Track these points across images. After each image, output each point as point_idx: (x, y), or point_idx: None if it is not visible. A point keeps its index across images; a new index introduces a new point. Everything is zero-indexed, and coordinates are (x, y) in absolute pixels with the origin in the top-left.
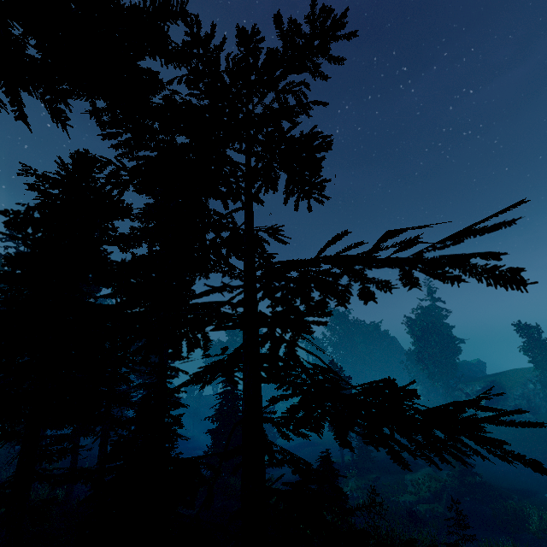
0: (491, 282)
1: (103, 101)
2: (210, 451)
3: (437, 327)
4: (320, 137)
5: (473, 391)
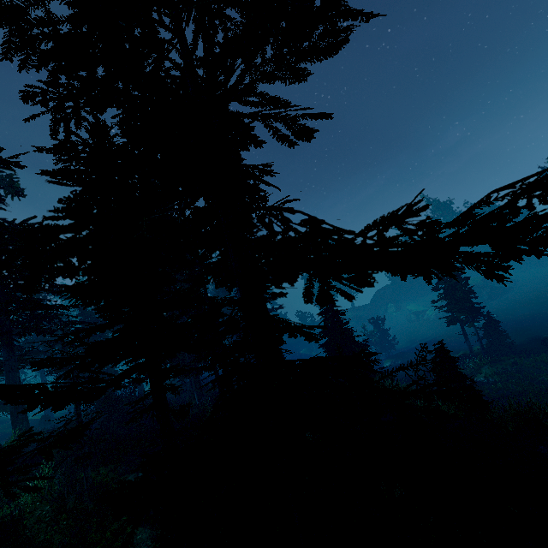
0: None
1: None
2: None
3: None
4: None
5: None
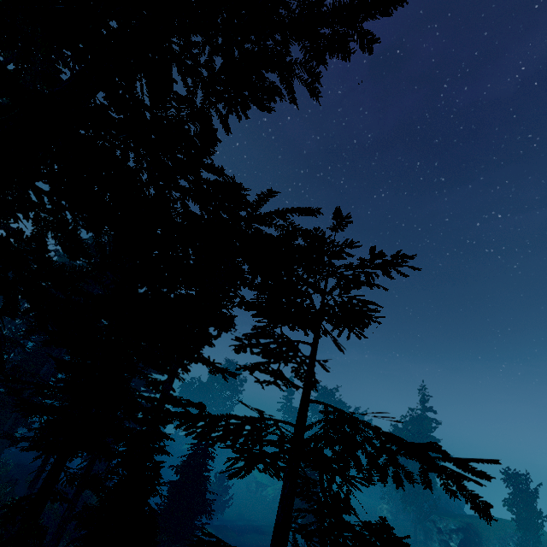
0: (473, 507)
1: (260, 280)
2: (162, 505)
3: (422, 441)
4: (375, 304)
5: (446, 528)
